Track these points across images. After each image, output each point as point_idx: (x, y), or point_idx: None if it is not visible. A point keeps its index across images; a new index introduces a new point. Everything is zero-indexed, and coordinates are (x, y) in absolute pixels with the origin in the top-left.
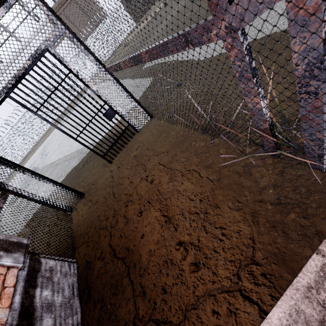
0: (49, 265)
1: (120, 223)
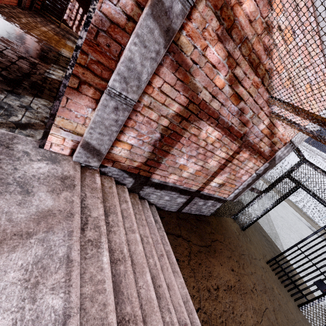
0: (217, 205)
1: (227, 251)
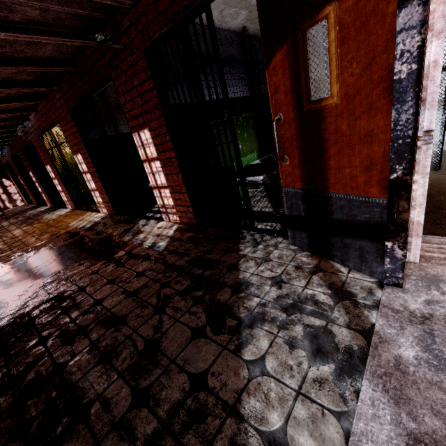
0: None
1: None
